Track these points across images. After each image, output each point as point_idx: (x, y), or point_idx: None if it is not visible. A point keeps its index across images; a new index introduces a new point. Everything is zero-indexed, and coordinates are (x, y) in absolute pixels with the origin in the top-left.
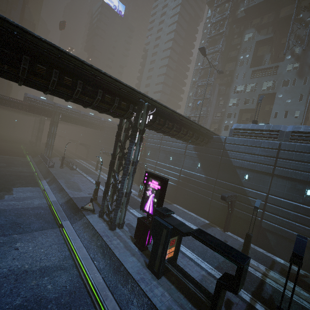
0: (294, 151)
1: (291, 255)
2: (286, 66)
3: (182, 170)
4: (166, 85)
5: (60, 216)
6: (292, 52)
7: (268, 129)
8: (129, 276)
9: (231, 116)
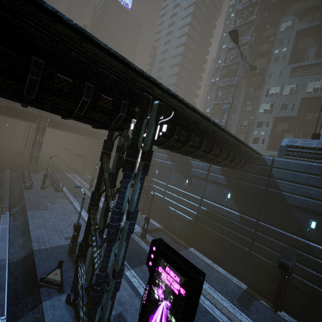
0: None
1: None
2: None
3: (204, 200)
4: (178, 88)
5: None
6: None
7: None
8: None
9: (263, 126)
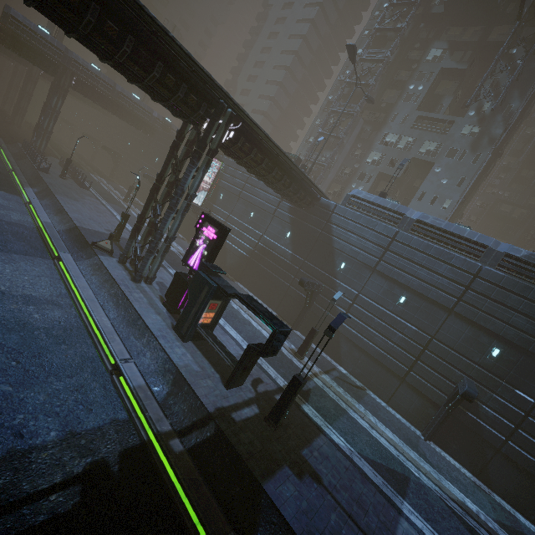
0: (408, 246)
1: (357, 366)
2: (463, 126)
3: (264, 236)
4: (285, 91)
5: (56, 245)
6: (479, 107)
7: (392, 209)
8: (147, 330)
9: (364, 180)
